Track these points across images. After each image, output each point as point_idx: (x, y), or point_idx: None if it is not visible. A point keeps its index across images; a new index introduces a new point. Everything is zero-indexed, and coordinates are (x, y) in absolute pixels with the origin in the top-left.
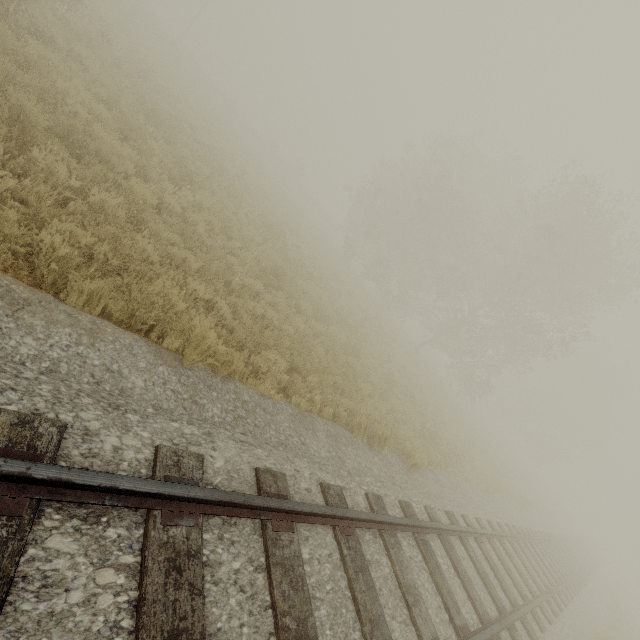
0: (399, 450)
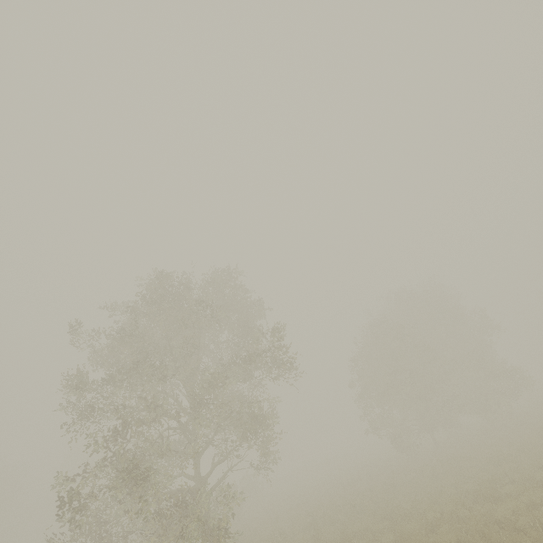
0: None
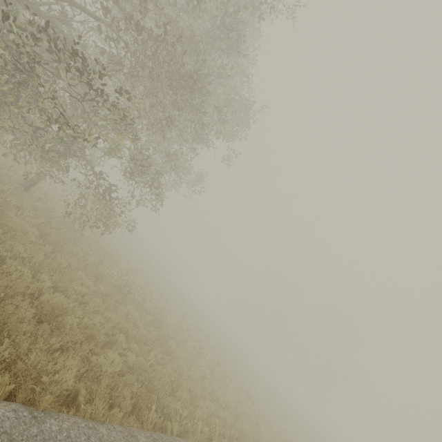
0: None
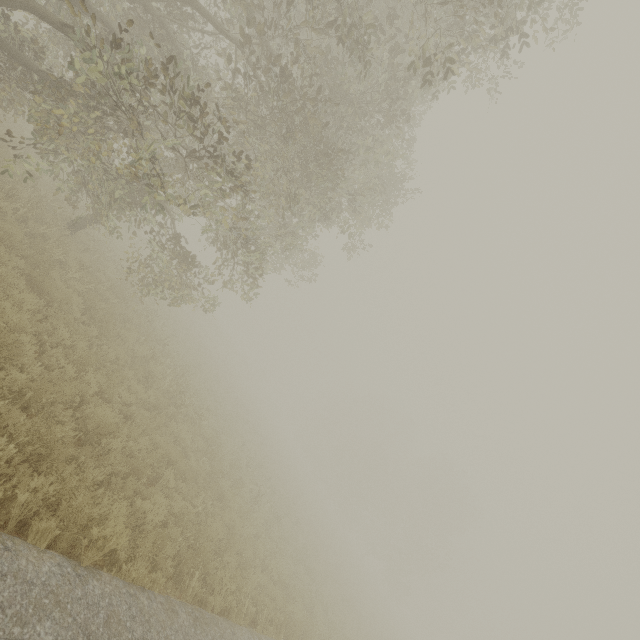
0: None
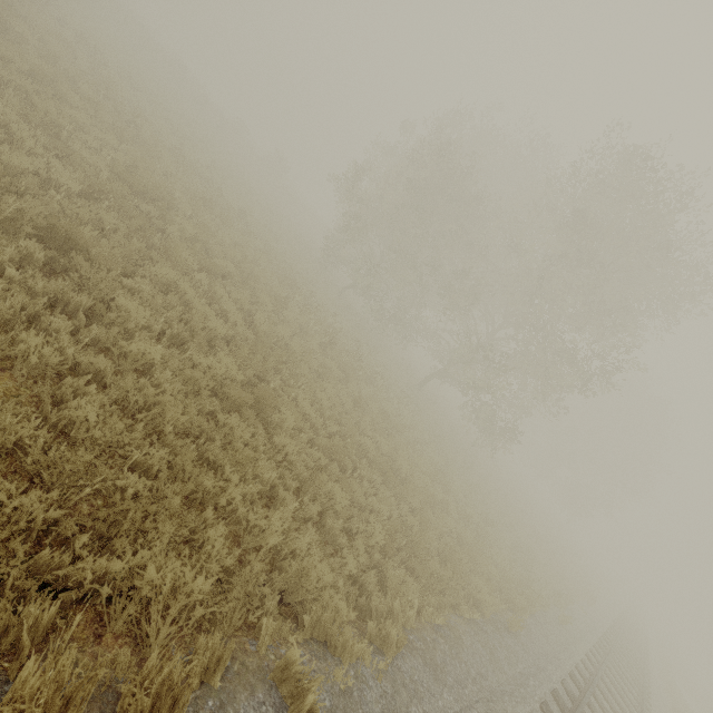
0: (273, 671)
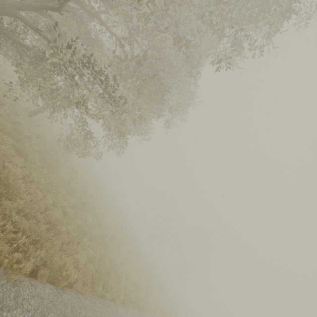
0: None
